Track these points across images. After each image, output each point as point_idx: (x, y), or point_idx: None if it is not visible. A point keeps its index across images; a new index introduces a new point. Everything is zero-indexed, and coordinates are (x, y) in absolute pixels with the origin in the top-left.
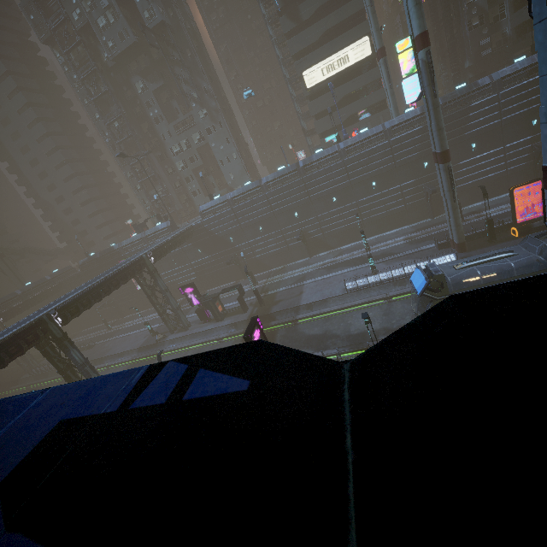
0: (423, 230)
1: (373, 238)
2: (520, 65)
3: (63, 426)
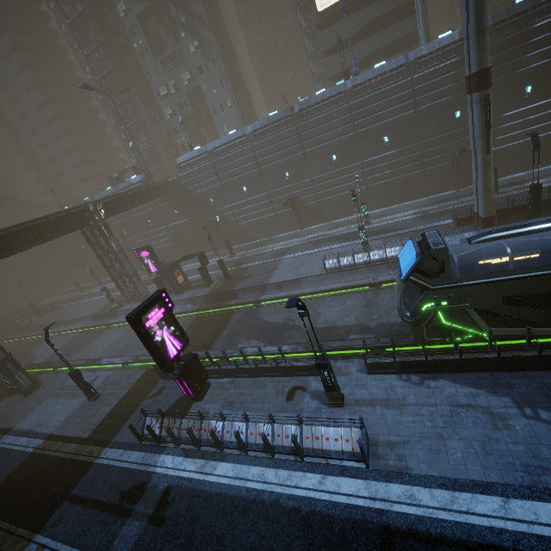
0: (442, 203)
1: (377, 211)
2: None
3: None
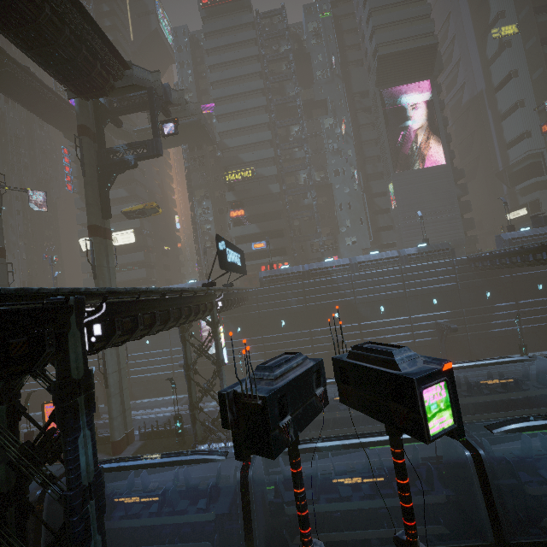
0: None
1: None
2: (184, 286)
3: None
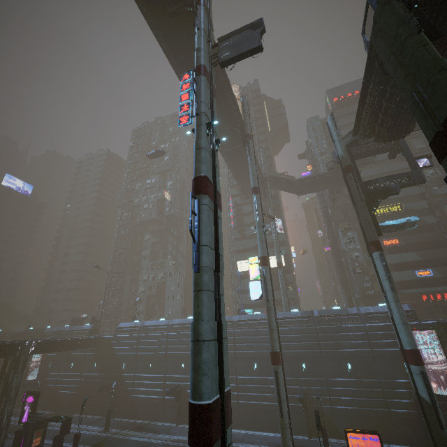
0: None
1: (242, 432)
2: (381, 308)
3: None
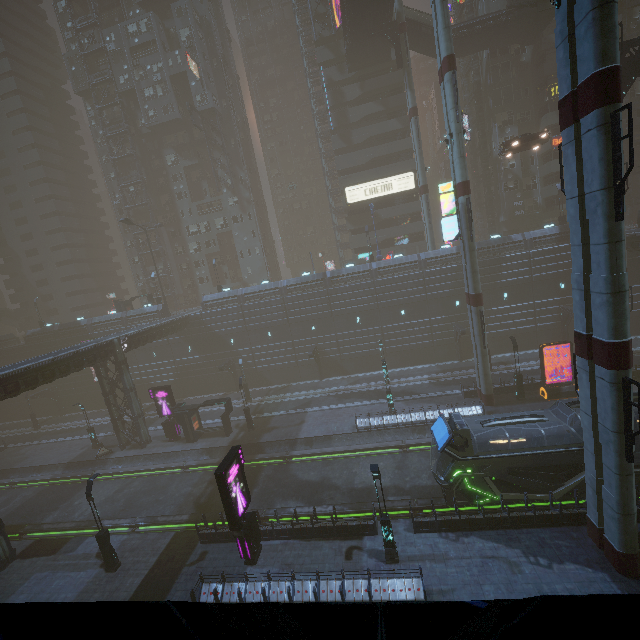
0: (449, 372)
1: (394, 371)
2: (549, 231)
3: None
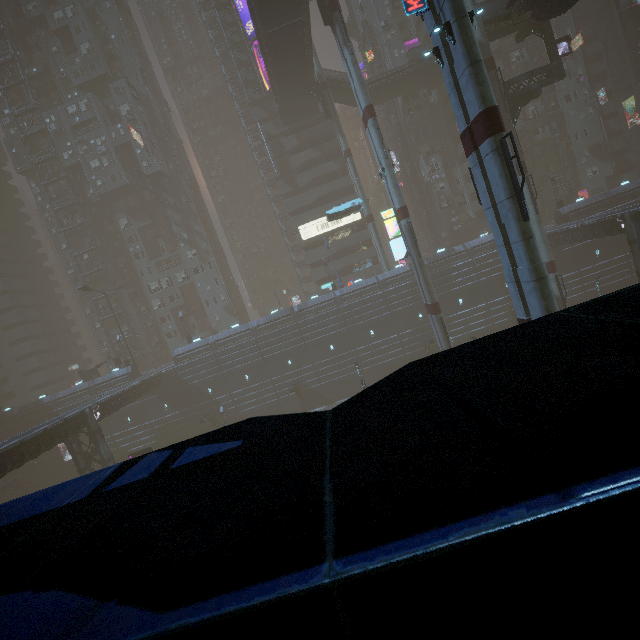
0: None
1: None
2: (485, 239)
3: (5, 529)
